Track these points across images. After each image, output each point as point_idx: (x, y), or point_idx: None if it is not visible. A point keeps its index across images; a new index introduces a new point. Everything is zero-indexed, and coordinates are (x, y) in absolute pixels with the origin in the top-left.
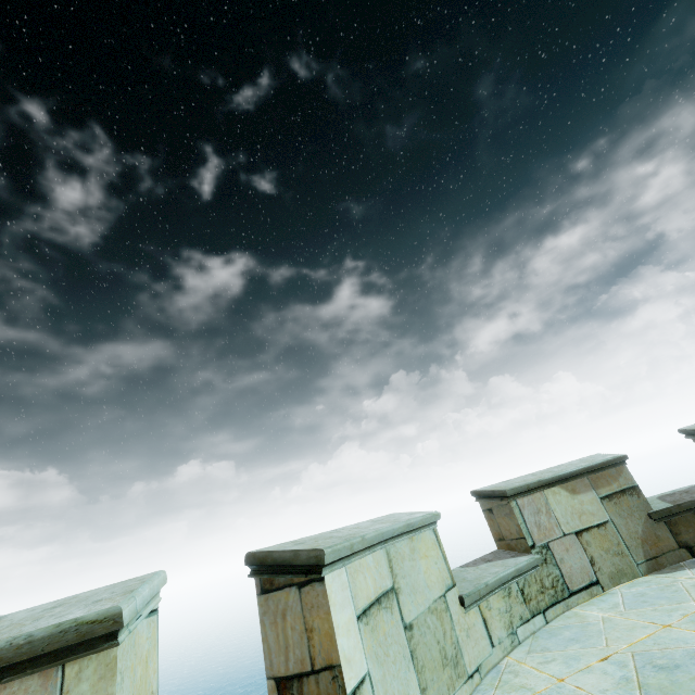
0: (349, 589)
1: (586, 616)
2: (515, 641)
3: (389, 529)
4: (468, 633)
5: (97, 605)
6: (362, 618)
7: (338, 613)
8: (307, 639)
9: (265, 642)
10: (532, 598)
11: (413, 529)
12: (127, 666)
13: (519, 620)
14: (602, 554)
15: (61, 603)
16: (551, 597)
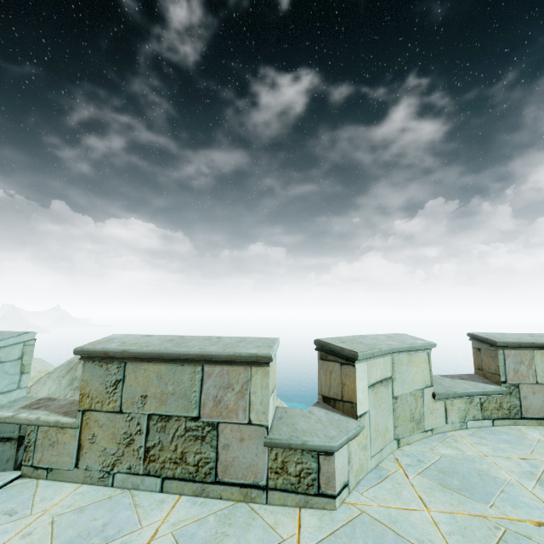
0: (367, 372)
1: (527, 434)
2: (463, 426)
3: (397, 347)
4: (432, 412)
5: (260, 349)
6: (370, 387)
7: (359, 382)
8: (341, 387)
9: (319, 380)
10: (488, 410)
11: (413, 350)
12: (271, 374)
13: (472, 417)
14: None
15: (241, 340)
16: (503, 414)
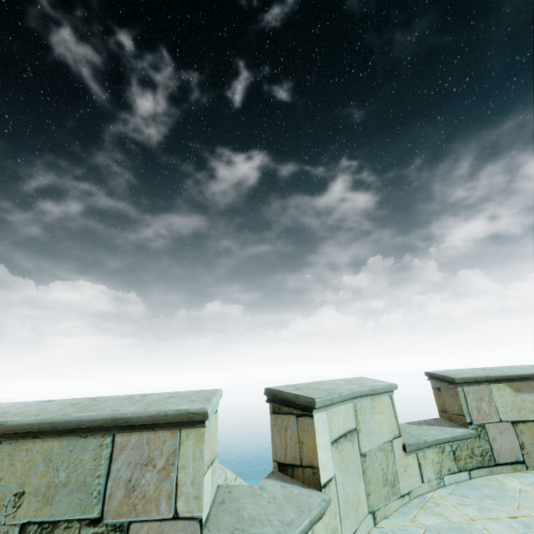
0: (327, 424)
1: (506, 483)
2: (441, 483)
3: (358, 390)
4: (405, 469)
5: (193, 403)
6: (334, 443)
7: (320, 437)
8: (299, 447)
9: (273, 441)
10: (461, 459)
11: (375, 393)
12: (208, 437)
13: (447, 471)
14: (533, 443)
15: (172, 395)
16: (478, 462)
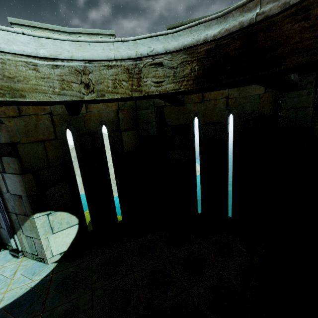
0: None
1: None
2: None
3: (70, 28)
4: None
5: None
6: None
7: None
8: None
9: None
10: None
11: (91, 33)
12: None
13: None
14: None
15: None
16: None
